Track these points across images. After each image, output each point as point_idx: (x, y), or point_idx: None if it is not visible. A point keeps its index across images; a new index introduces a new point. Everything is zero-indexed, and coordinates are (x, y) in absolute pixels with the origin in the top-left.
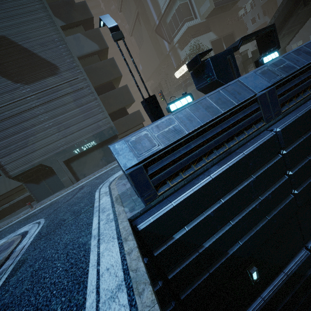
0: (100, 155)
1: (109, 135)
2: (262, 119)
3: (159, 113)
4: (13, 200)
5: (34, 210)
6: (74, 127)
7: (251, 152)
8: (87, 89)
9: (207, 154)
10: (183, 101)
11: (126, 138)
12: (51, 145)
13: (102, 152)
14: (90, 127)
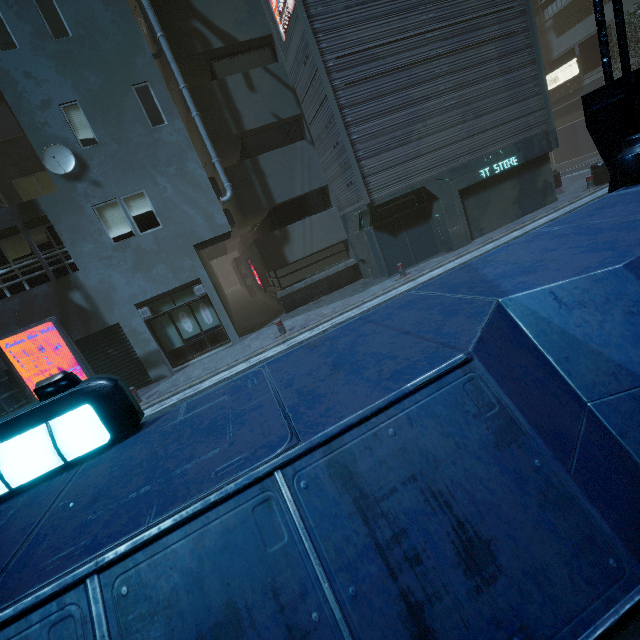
0: (514, 194)
1: (540, 149)
2: None
3: None
4: (305, 279)
5: (423, 275)
6: (488, 117)
7: None
8: (524, 37)
9: None
10: None
11: None
12: (447, 149)
13: (518, 188)
14: (513, 123)
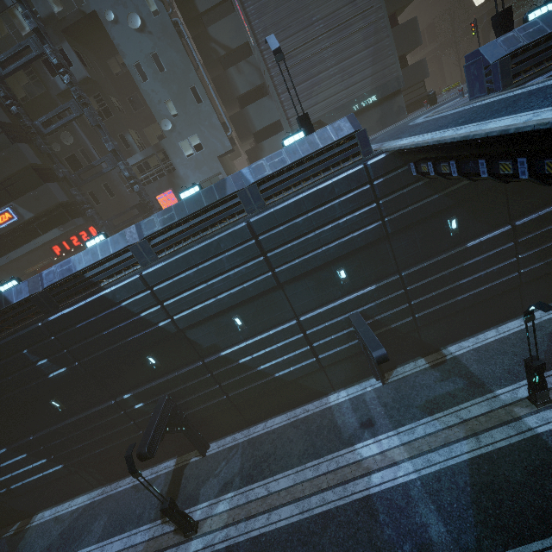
0: (377, 116)
1: (392, 88)
2: None
3: (510, 28)
4: None
5: None
6: (357, 75)
7: None
8: (380, 23)
9: None
10: (543, 10)
11: (496, 39)
12: (332, 98)
13: (380, 113)
14: (374, 76)
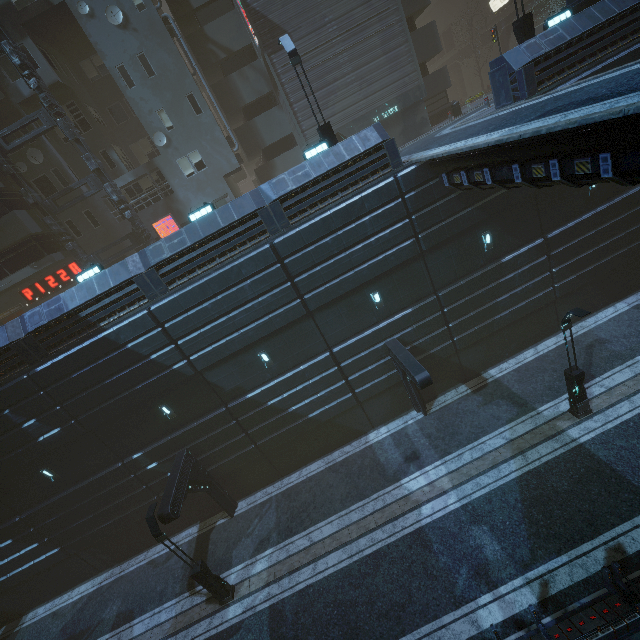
0: (400, 129)
1: (414, 98)
2: (639, 30)
3: (531, 35)
4: None
5: None
6: (377, 84)
7: (621, 59)
8: (398, 26)
9: (579, 63)
10: (562, 17)
11: (519, 45)
12: (351, 108)
13: (402, 125)
14: (394, 85)
